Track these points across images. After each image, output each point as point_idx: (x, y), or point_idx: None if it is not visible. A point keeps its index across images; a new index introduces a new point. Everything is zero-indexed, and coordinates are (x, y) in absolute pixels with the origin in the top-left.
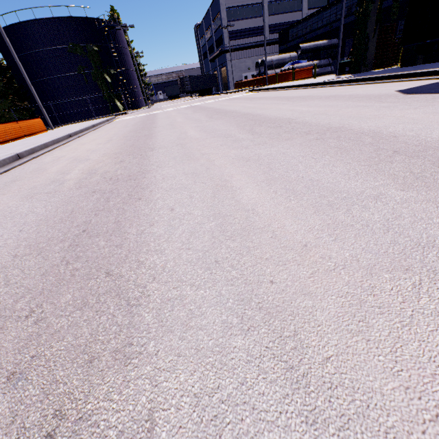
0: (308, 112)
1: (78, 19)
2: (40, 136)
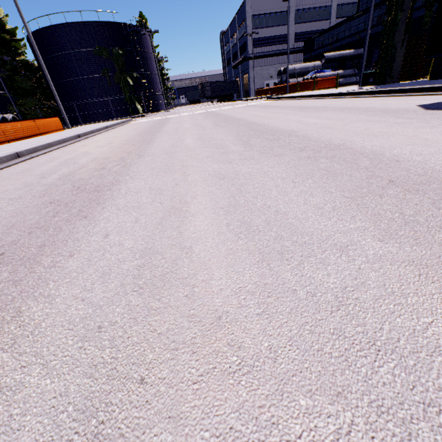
0: (314, 124)
1: (106, 24)
2: (53, 135)
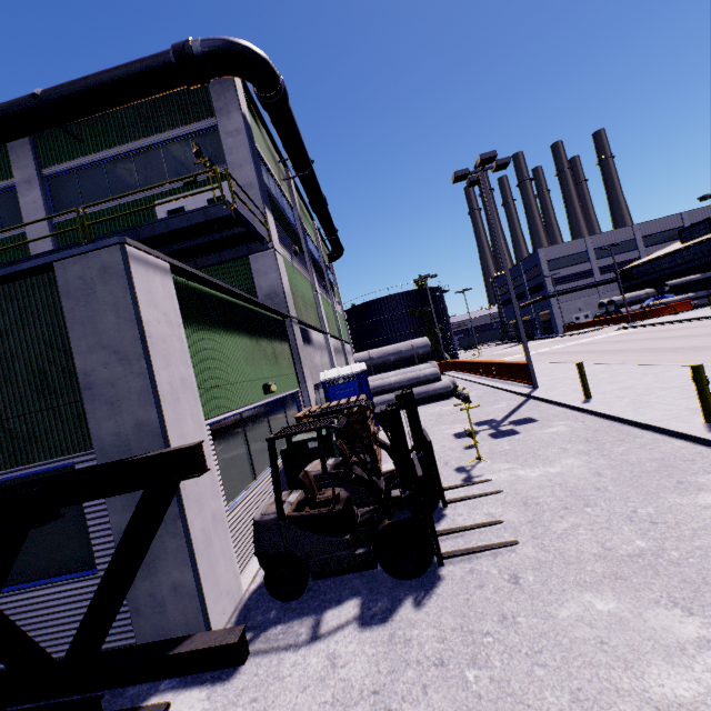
0: None
1: (419, 290)
2: None
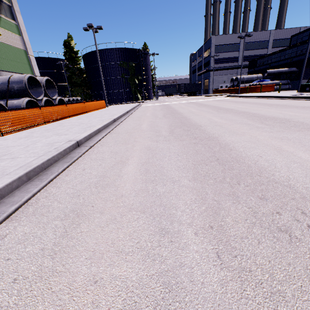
0: (296, 115)
1: (128, 49)
2: (107, 110)
